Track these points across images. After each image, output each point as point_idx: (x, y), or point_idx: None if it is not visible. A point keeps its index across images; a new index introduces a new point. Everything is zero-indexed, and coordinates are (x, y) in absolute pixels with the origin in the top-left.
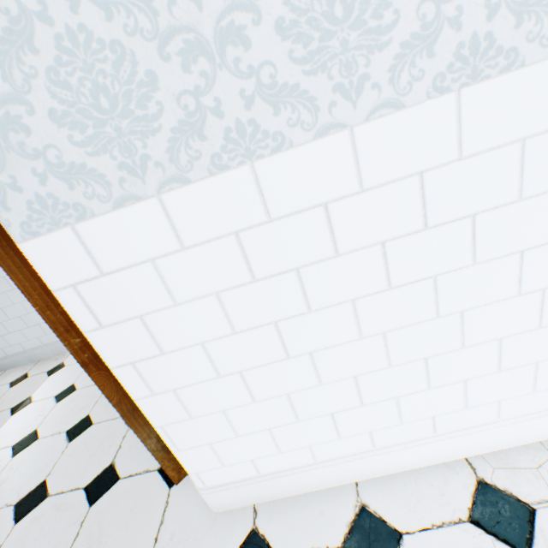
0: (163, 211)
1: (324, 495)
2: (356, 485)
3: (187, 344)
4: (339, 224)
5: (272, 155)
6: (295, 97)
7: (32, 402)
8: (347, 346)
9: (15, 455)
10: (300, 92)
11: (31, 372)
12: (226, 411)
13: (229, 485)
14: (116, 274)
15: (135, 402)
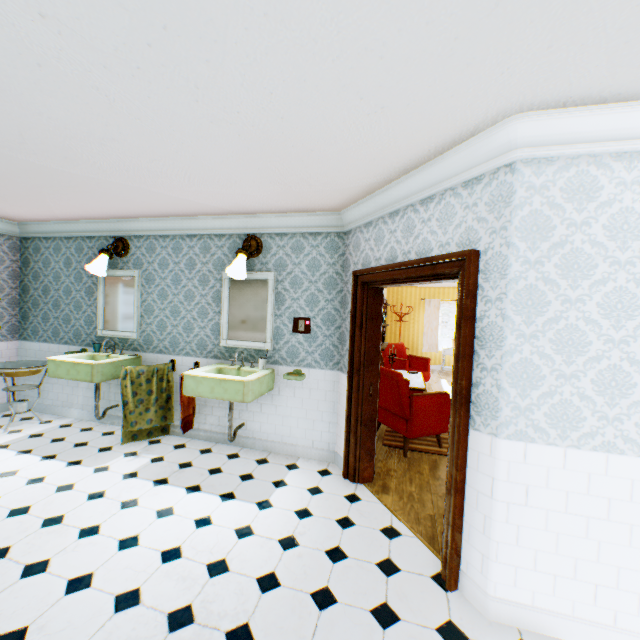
0: (563, 453)
1: None
2: None
3: (538, 506)
4: (635, 489)
5: (616, 454)
6: (632, 442)
7: (287, 484)
8: (619, 546)
9: (301, 518)
10: (635, 441)
11: (269, 459)
12: (536, 550)
13: (509, 602)
14: (528, 464)
15: (491, 521)
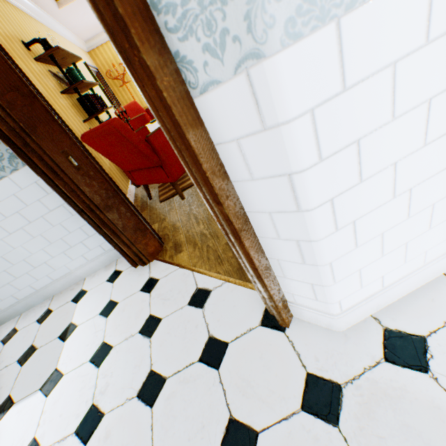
0: None
1: (424, 290)
2: (445, 275)
3: (382, 167)
4: None
5: None
6: None
7: (77, 326)
8: None
9: (99, 365)
10: None
11: (52, 307)
12: (383, 234)
13: (359, 304)
14: (355, 88)
15: (313, 244)
